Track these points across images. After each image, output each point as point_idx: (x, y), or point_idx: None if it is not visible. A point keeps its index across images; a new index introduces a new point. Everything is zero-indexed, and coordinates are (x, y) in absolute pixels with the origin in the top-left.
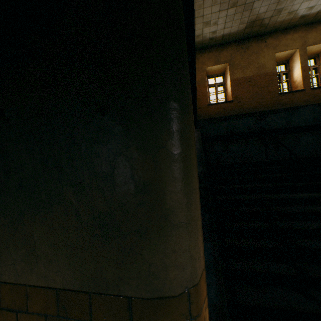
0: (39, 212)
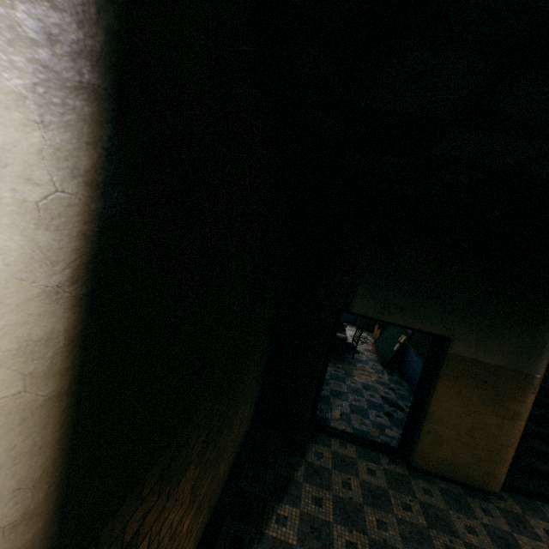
0: (496, 337)
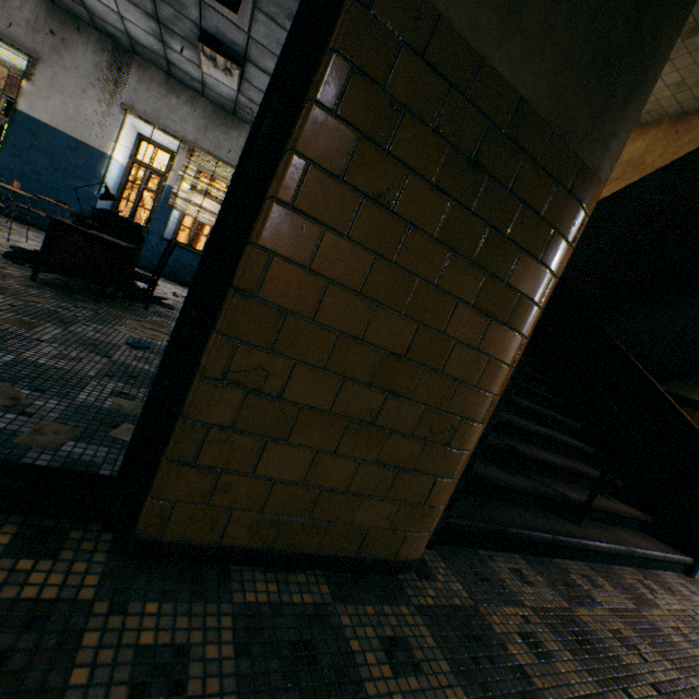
0: None
